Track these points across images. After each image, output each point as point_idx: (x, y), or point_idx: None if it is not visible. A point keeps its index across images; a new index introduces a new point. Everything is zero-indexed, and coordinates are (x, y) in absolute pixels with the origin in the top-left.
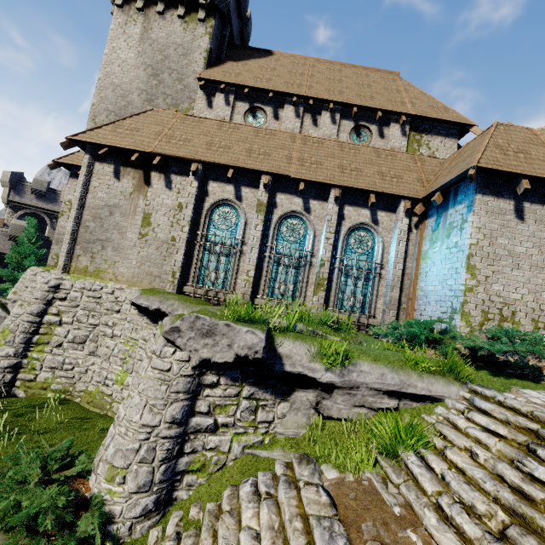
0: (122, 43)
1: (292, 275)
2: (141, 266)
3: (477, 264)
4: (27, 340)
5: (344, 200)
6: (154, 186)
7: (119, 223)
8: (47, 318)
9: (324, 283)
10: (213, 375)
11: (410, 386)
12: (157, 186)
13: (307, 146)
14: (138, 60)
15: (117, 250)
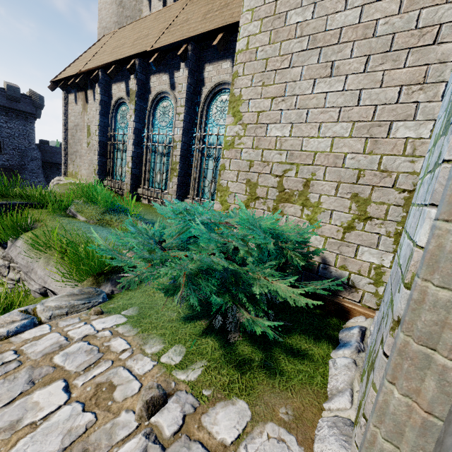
0: None
1: (164, 163)
2: (89, 167)
3: (244, 91)
4: None
5: (204, 58)
6: (89, 102)
7: (80, 137)
8: None
9: (177, 168)
10: None
11: (33, 271)
12: (90, 101)
13: (192, 4)
14: None
15: (80, 158)
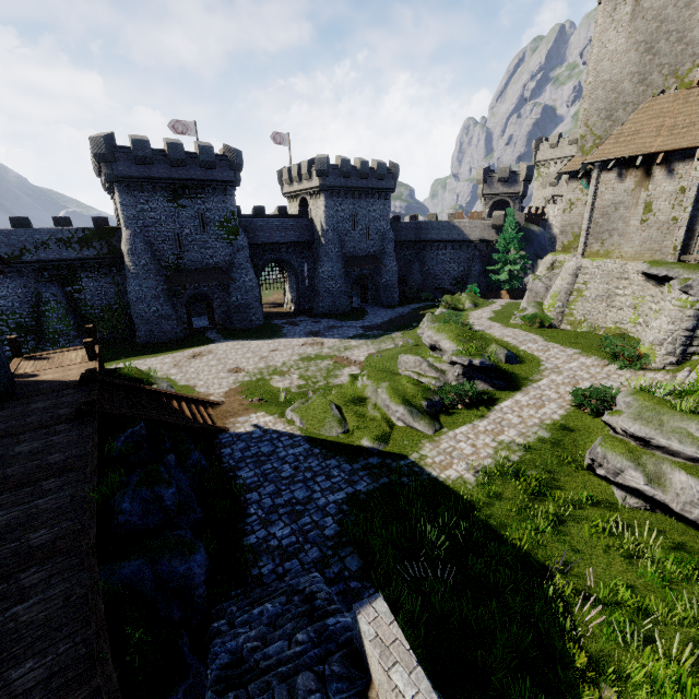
0: (610, 34)
1: None
2: (643, 244)
3: None
4: (567, 298)
5: None
6: (655, 178)
7: (623, 215)
8: (576, 286)
9: None
10: None
11: None
12: (657, 177)
13: None
14: (628, 42)
15: (621, 236)
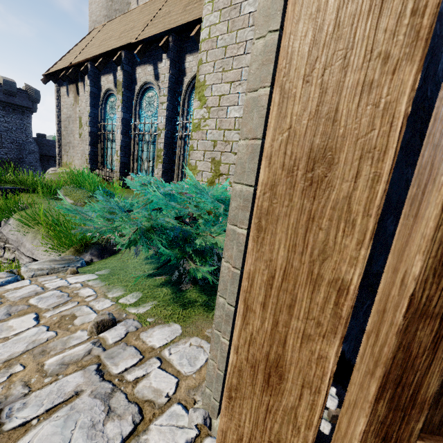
0: None
1: (151, 151)
2: (82, 157)
3: (207, 76)
4: None
5: (185, 49)
6: (80, 94)
7: (72, 129)
8: None
9: (161, 155)
10: None
11: (22, 245)
12: (81, 93)
13: None
14: None
15: (73, 149)
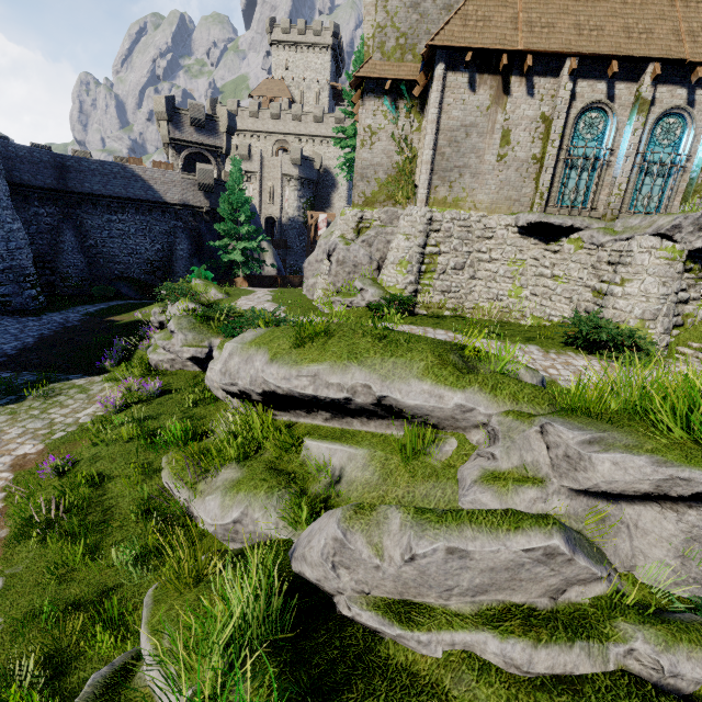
0: None
1: (659, 185)
2: (500, 191)
3: None
4: (419, 269)
5: None
6: (514, 94)
7: (476, 145)
8: (428, 249)
9: (701, 190)
10: (690, 263)
11: None
12: (517, 94)
13: (691, 9)
14: None
15: (474, 177)
